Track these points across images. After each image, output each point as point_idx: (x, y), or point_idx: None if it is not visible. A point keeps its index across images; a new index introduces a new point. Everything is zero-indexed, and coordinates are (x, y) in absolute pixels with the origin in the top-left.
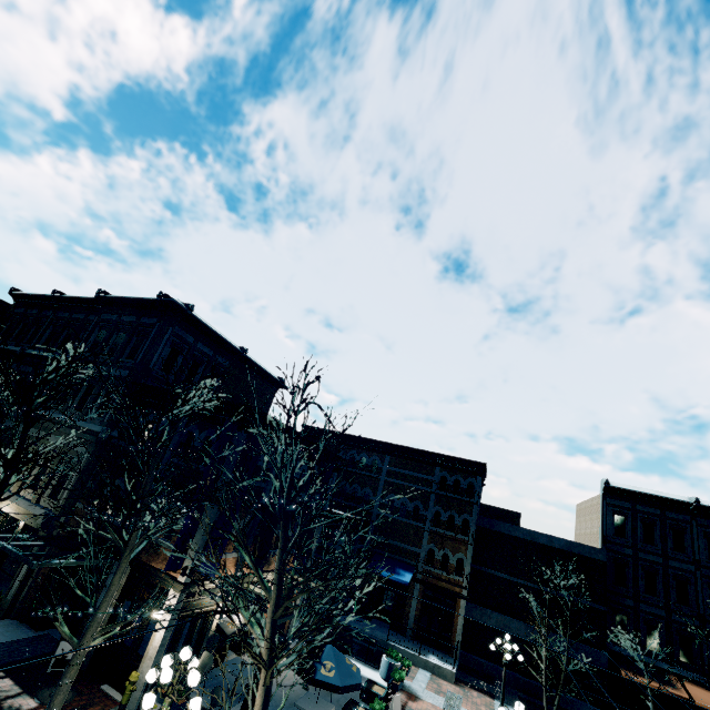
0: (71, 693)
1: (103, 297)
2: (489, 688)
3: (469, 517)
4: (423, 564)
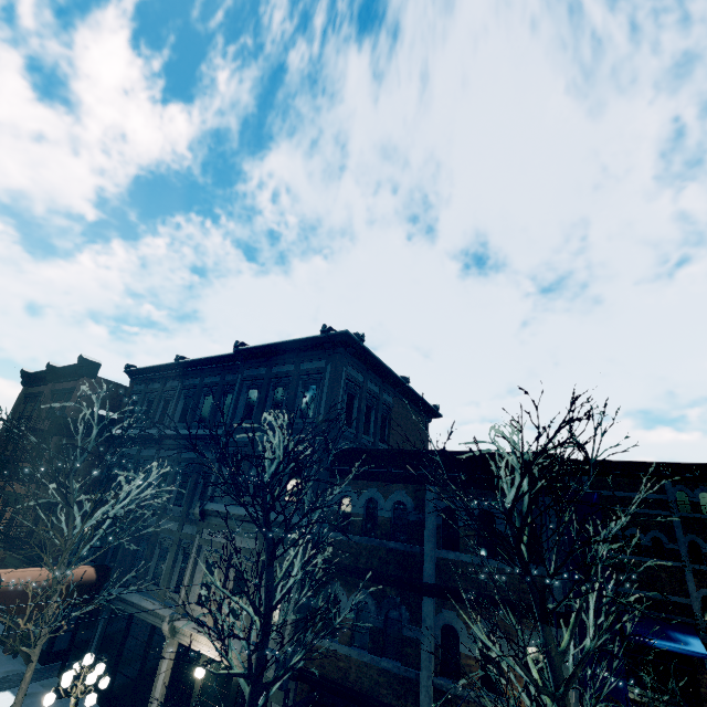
0: None
1: (244, 350)
2: None
3: None
4: (702, 620)
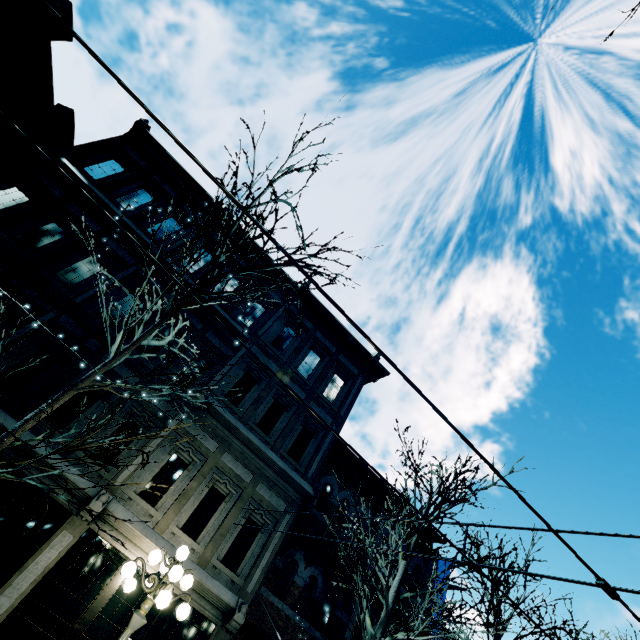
0: None
1: (311, 295)
2: None
3: None
4: None
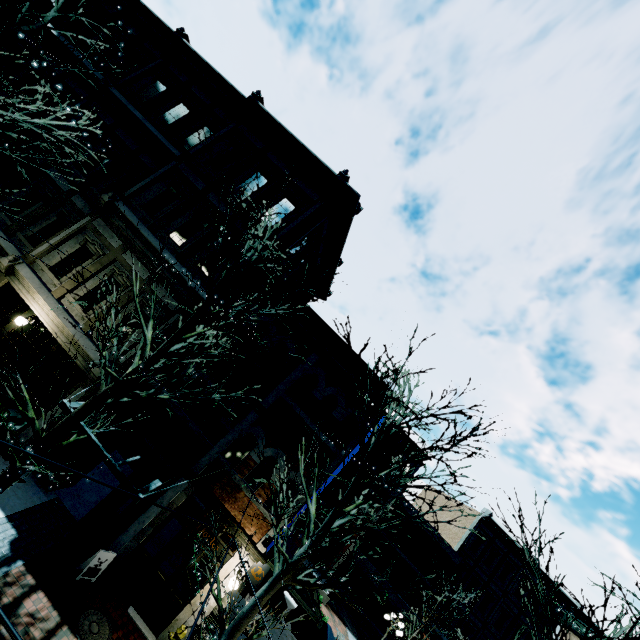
0: (107, 625)
1: (259, 108)
2: (340, 611)
3: (394, 489)
4: None
